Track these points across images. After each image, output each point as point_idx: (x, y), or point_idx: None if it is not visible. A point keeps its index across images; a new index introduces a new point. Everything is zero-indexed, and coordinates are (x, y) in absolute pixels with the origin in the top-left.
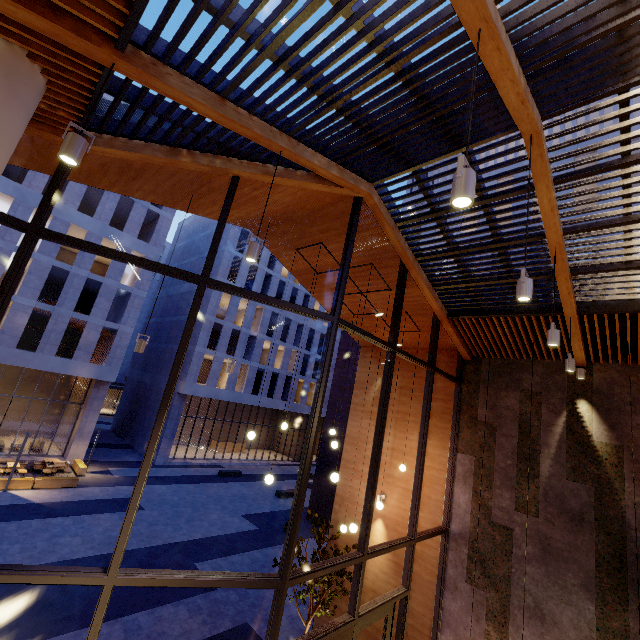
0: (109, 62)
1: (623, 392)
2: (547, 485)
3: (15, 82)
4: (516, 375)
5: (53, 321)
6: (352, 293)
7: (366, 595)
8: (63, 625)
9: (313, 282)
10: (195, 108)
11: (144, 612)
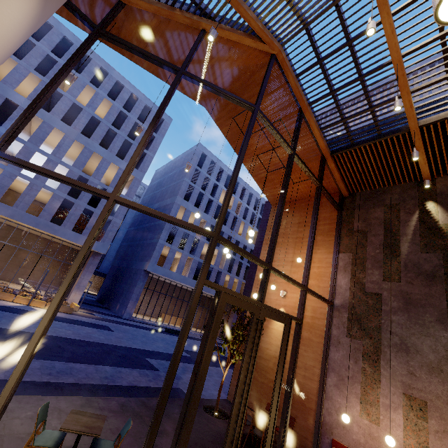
0: None
1: None
2: (406, 259)
3: None
4: (381, 197)
5: (74, 208)
6: (267, 151)
7: (270, 361)
8: (57, 358)
9: None
10: None
11: (109, 367)
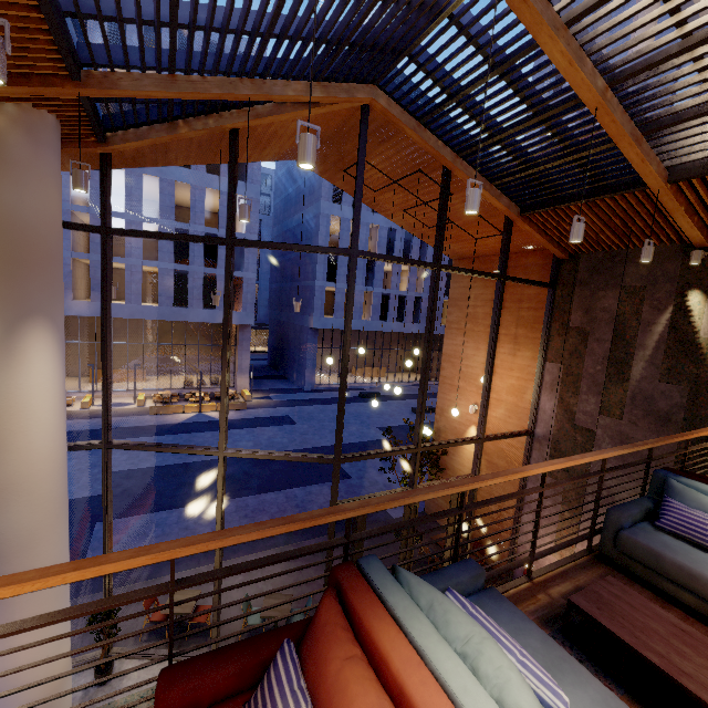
0: (76, 93)
1: None
2: (636, 388)
3: (36, 133)
4: (618, 270)
5: (191, 279)
6: (416, 206)
7: None
8: (247, 491)
9: (376, 201)
10: (154, 96)
11: (299, 488)
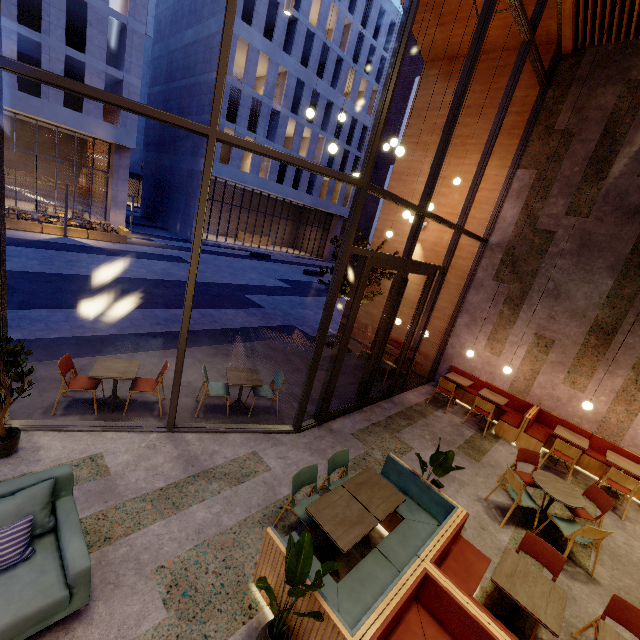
0: None
1: None
2: (612, 186)
3: None
4: (627, 63)
5: (46, 57)
6: None
7: None
8: (152, 305)
9: None
10: None
11: (212, 309)
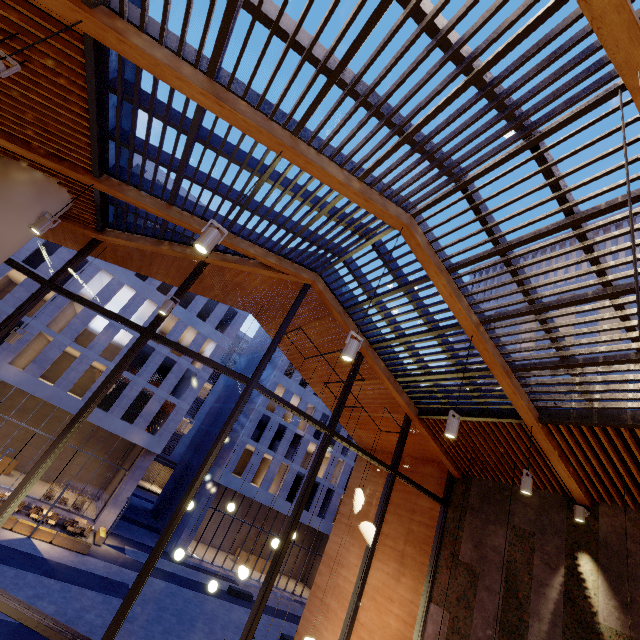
0: (91, 184)
1: (639, 552)
2: None
3: (45, 195)
4: (507, 505)
5: (129, 388)
6: (335, 381)
7: None
8: None
9: (304, 367)
10: (149, 210)
11: None
